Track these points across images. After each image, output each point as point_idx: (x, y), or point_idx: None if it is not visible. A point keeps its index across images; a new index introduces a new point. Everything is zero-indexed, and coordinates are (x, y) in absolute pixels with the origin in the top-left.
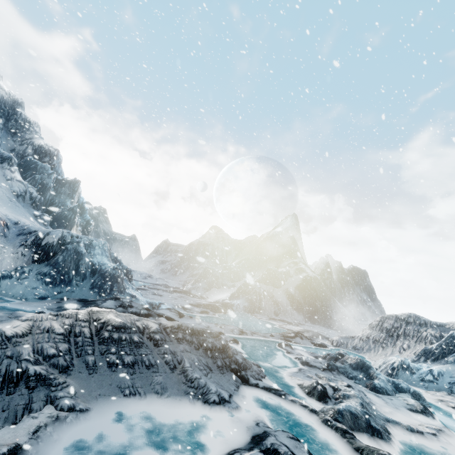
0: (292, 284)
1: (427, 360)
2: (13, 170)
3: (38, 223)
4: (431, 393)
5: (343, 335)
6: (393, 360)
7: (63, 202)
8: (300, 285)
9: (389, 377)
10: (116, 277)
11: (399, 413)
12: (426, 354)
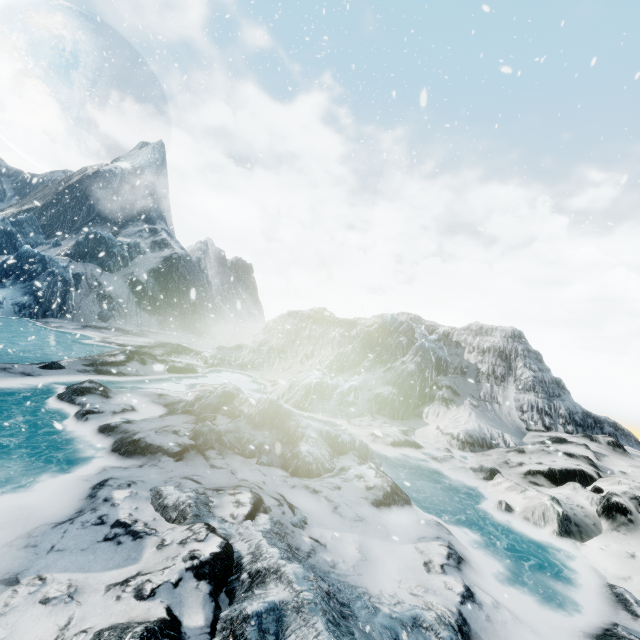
0: (143, 266)
1: (340, 371)
2: None
3: None
4: (357, 424)
5: (224, 347)
6: (305, 380)
7: None
8: (158, 269)
9: (301, 410)
10: None
11: (371, 538)
12: (339, 362)
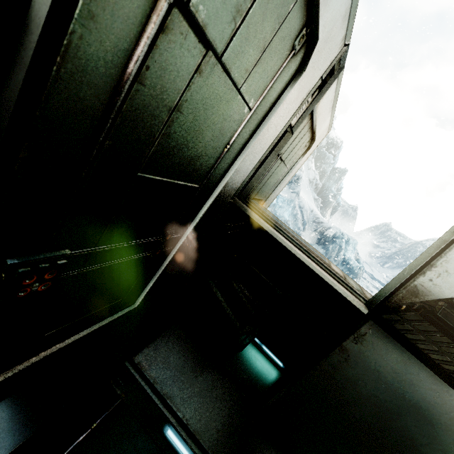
0: None
1: None
2: (313, 161)
3: (315, 205)
4: None
5: None
6: None
7: (330, 186)
8: None
9: None
10: (357, 274)
11: None
12: None
